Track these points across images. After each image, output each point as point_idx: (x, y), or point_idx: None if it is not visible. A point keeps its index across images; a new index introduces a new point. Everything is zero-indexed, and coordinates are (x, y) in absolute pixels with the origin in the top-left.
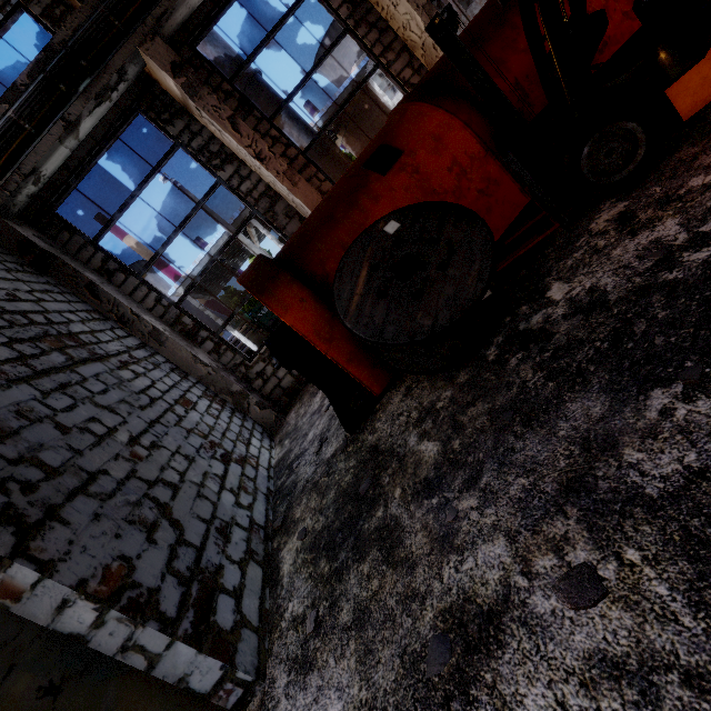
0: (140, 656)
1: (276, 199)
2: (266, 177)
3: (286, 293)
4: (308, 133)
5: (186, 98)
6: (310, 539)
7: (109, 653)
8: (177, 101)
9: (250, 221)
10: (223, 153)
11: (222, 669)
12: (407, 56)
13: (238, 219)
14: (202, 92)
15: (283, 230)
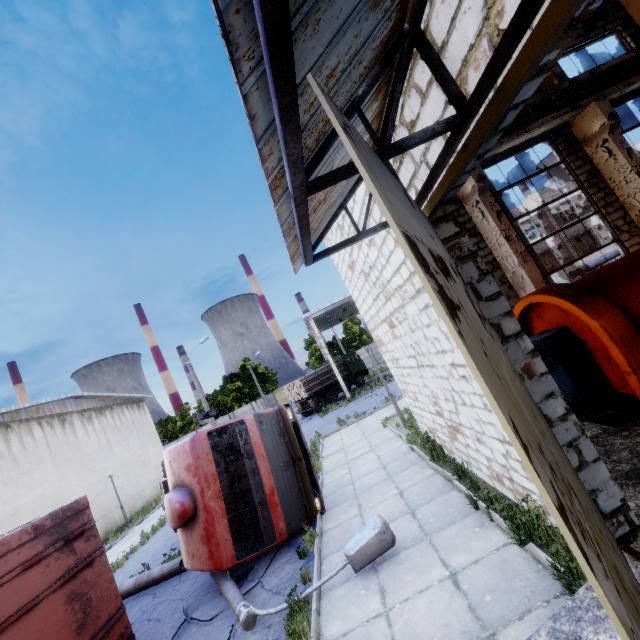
0: (576, 456)
1: (496, 268)
2: (499, 252)
3: (600, 306)
4: (522, 238)
5: (473, 194)
6: (617, 474)
7: (560, 442)
8: (457, 195)
9: None
10: (473, 230)
11: (621, 501)
12: (622, 212)
13: None
14: (486, 194)
15: None
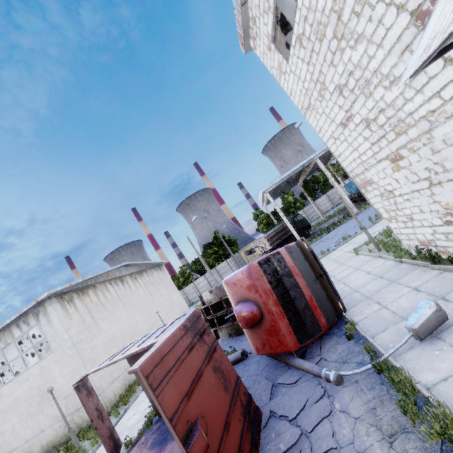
0: None
1: None
2: None
3: None
4: None
5: None
6: None
7: None
8: None
9: (317, 162)
10: None
11: None
12: None
13: (311, 159)
14: None
15: None
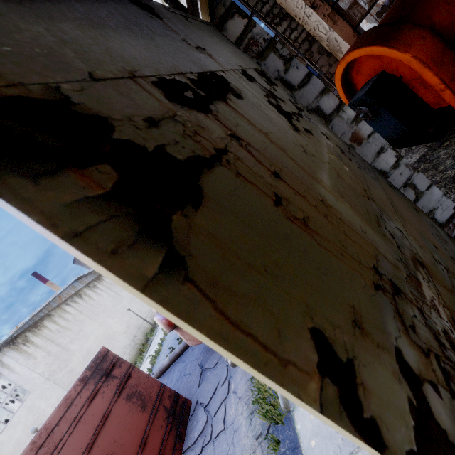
0: (412, 191)
1: (312, 42)
2: (310, 24)
3: (408, 36)
4: None
5: None
6: (445, 181)
7: (397, 187)
8: None
9: None
10: (281, 14)
11: (454, 209)
12: None
13: None
14: None
15: (316, 64)
